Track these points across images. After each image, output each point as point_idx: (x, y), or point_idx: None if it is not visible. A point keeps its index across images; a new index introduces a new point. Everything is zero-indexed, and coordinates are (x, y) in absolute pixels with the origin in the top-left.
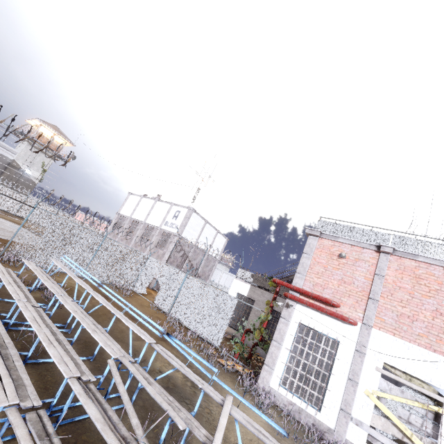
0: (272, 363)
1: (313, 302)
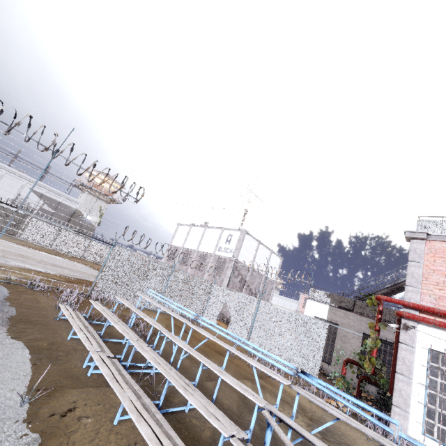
0: (405, 404)
1: (443, 320)
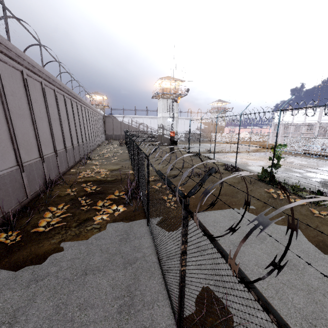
0: None
1: None
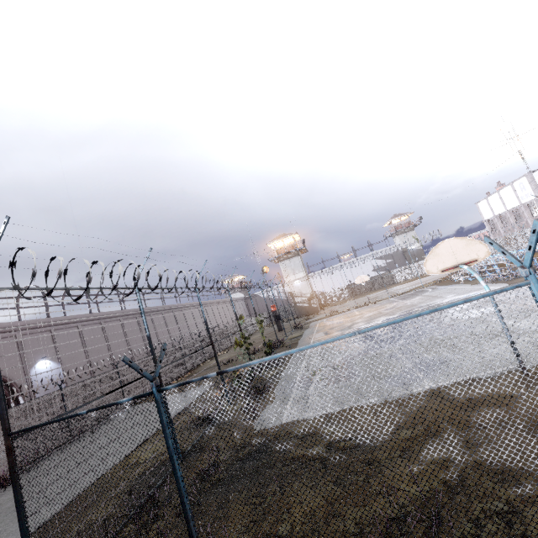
0: None
1: None
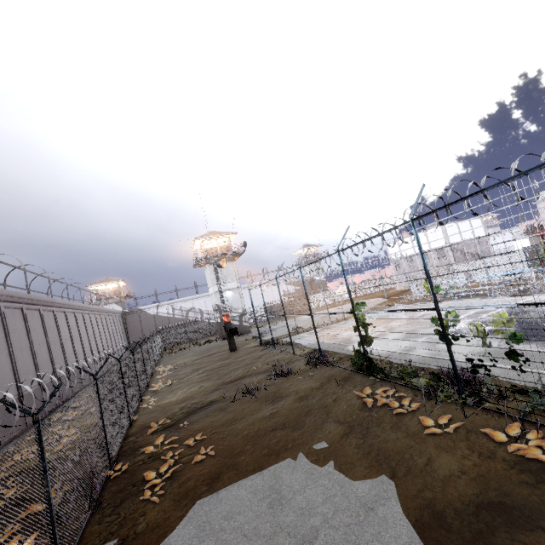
0: None
1: None
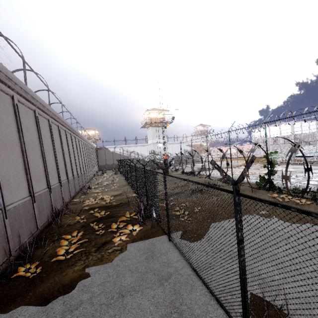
0: None
1: None
